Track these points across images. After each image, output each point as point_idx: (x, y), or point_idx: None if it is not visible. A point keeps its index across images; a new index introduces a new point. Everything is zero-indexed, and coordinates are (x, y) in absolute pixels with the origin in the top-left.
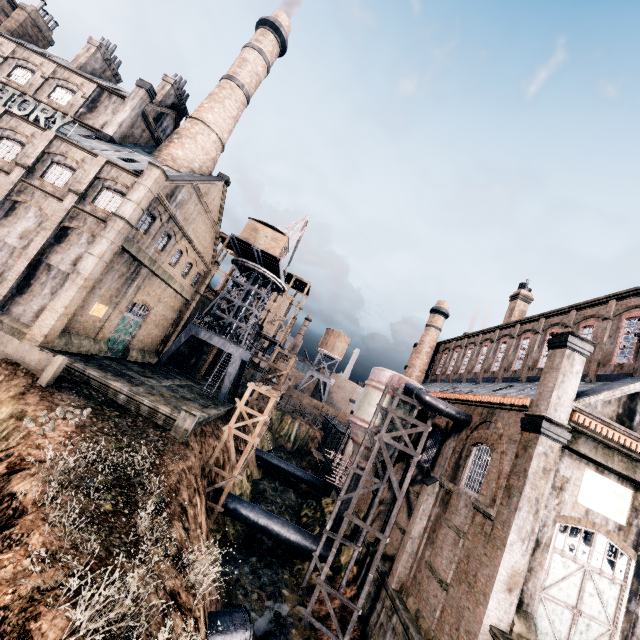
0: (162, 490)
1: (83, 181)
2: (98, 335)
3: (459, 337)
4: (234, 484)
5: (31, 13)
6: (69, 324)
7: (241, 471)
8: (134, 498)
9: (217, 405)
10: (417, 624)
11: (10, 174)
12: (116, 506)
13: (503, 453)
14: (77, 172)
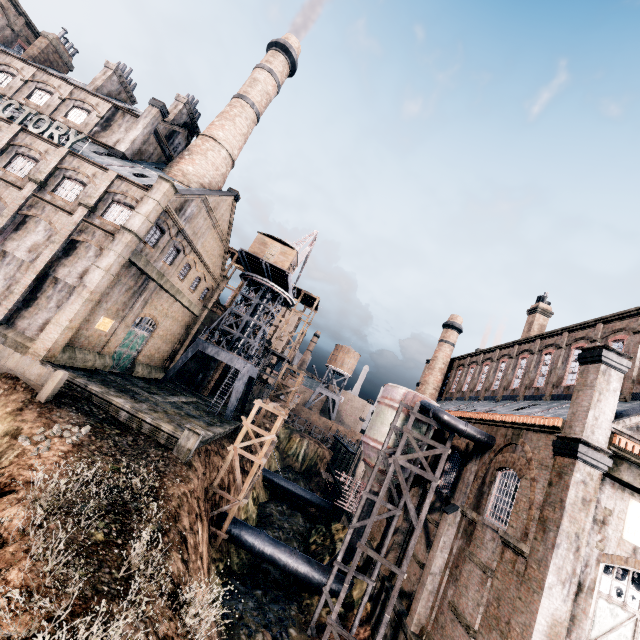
0: (160, 516)
1: (93, 195)
2: (103, 350)
3: (474, 353)
4: (239, 507)
5: (52, 41)
6: (74, 338)
7: (246, 494)
8: (129, 526)
9: (223, 423)
10: None
11: (22, 189)
12: (108, 535)
13: (534, 480)
14: (88, 187)
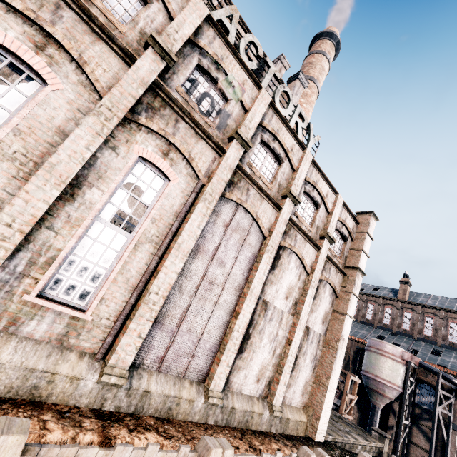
0: None
1: (332, 224)
2: None
3: None
4: None
5: None
6: None
7: None
8: None
9: None
10: None
11: (282, 208)
12: None
13: None
14: (321, 208)
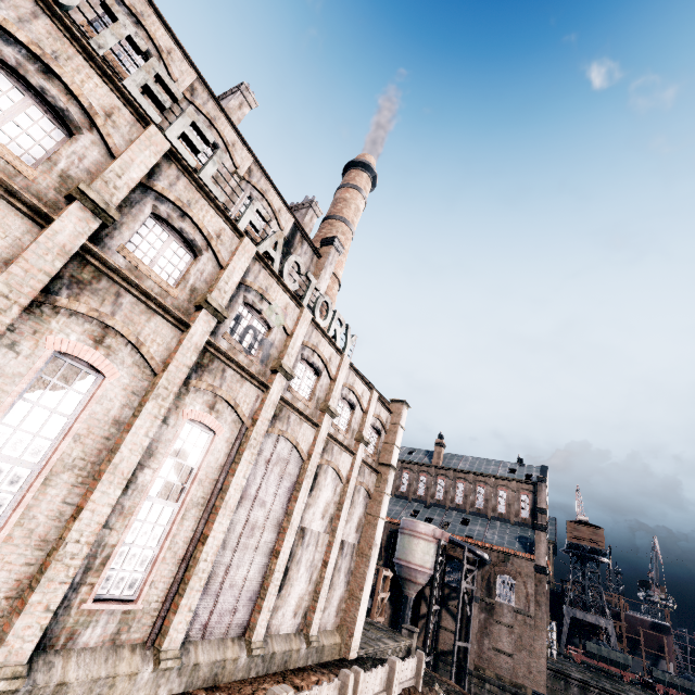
0: None
1: (367, 425)
2: None
3: None
4: None
5: None
6: None
7: None
8: None
9: None
10: (501, 681)
11: (320, 427)
12: None
13: (525, 582)
14: (357, 409)
